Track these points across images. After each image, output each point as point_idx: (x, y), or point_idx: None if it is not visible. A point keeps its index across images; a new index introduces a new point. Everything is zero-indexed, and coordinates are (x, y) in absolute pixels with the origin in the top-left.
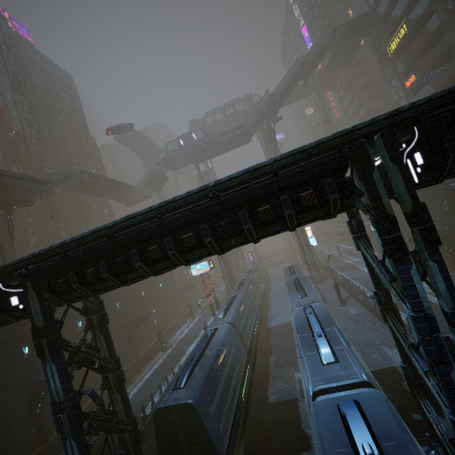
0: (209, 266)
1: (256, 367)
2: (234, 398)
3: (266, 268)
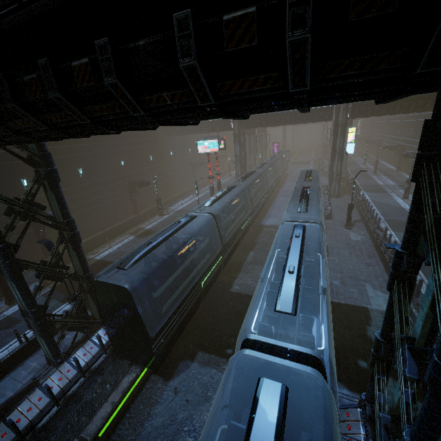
0: (218, 147)
1: (234, 256)
2: (191, 285)
3: (286, 165)
